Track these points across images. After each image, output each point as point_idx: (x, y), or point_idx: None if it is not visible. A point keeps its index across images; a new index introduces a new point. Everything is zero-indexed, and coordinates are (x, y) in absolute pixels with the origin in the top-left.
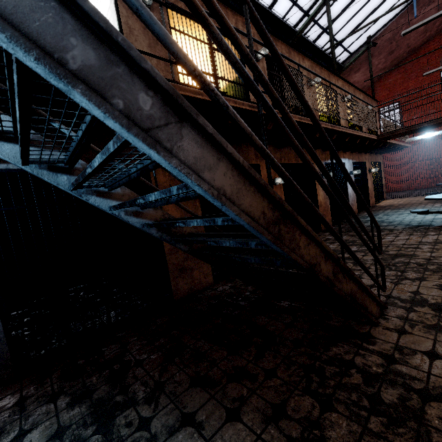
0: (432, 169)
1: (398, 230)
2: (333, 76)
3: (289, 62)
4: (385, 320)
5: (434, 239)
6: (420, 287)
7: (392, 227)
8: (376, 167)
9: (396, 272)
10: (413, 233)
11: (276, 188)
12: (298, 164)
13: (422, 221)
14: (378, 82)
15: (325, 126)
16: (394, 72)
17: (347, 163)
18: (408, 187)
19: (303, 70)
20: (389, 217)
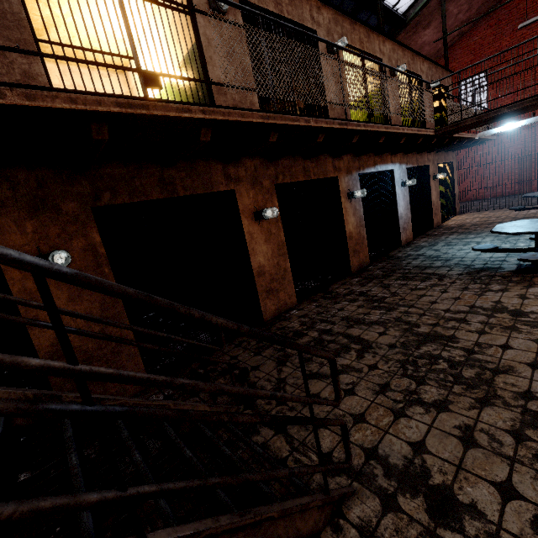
0: (523, 170)
1: (452, 277)
2: (375, 35)
3: (291, 14)
4: (334, 533)
5: (493, 302)
6: (432, 431)
7: (445, 271)
8: (445, 170)
9: (410, 382)
10: (469, 286)
11: (269, 224)
12: (309, 182)
13: (490, 259)
14: (459, 42)
15: (326, 124)
16: (482, 25)
17: (398, 170)
18: (493, 193)
19: (319, 26)
20: (450, 250)
